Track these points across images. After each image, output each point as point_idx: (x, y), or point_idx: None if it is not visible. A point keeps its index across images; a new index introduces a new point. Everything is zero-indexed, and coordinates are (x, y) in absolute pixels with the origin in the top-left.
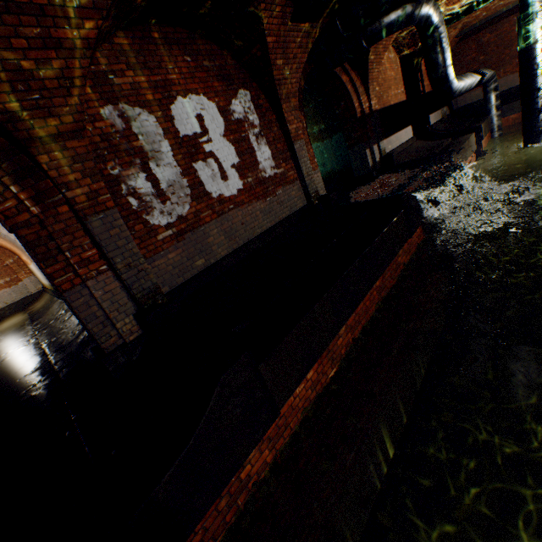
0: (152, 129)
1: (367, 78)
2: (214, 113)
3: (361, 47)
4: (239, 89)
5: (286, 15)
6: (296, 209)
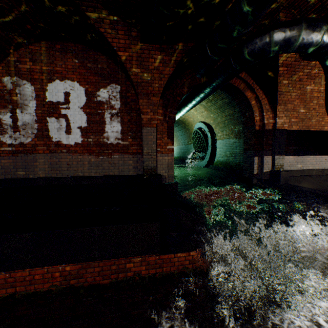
0: (29, 93)
1: (276, 98)
2: (81, 94)
3: (233, 68)
4: (111, 83)
5: (134, 37)
6: (128, 174)
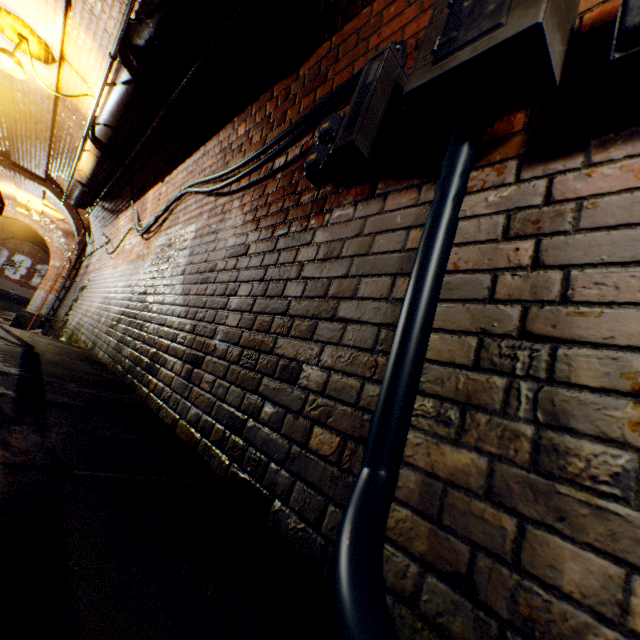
0: (6, 255)
1: None
2: (30, 263)
3: None
4: (46, 265)
5: None
6: None
